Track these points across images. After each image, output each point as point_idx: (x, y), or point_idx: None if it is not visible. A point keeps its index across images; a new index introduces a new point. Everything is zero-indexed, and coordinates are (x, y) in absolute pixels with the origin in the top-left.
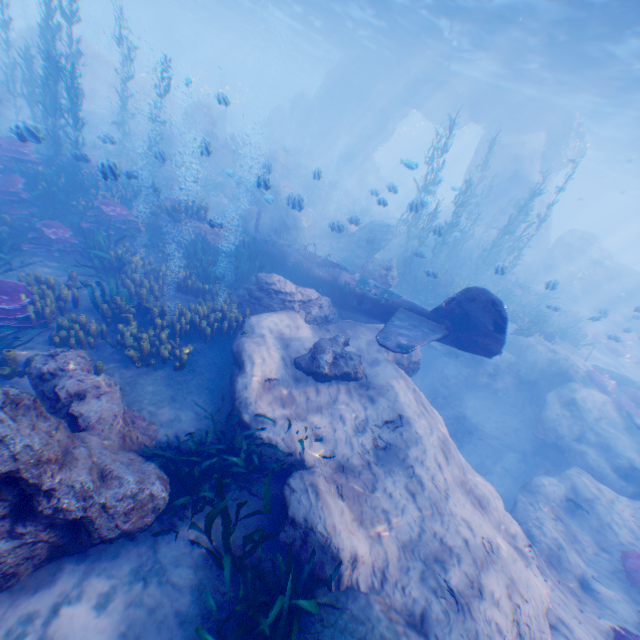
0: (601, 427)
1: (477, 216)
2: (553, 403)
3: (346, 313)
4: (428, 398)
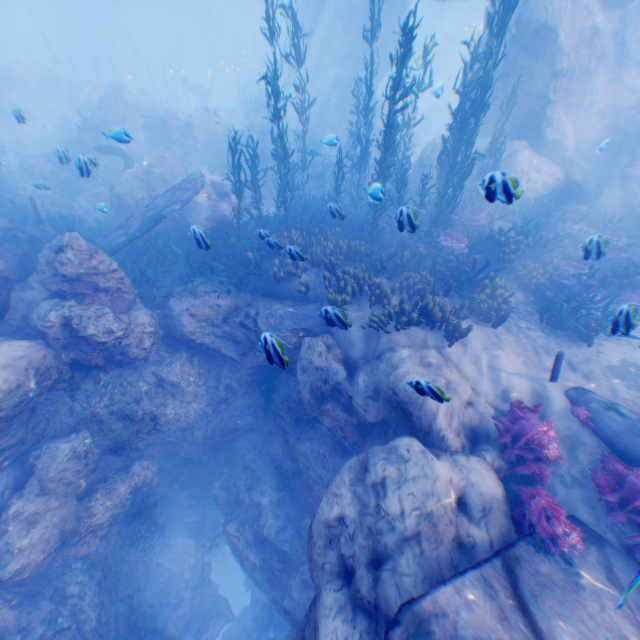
0: (396, 571)
1: (484, 122)
2: (342, 484)
3: (4, 324)
4: (277, 427)
